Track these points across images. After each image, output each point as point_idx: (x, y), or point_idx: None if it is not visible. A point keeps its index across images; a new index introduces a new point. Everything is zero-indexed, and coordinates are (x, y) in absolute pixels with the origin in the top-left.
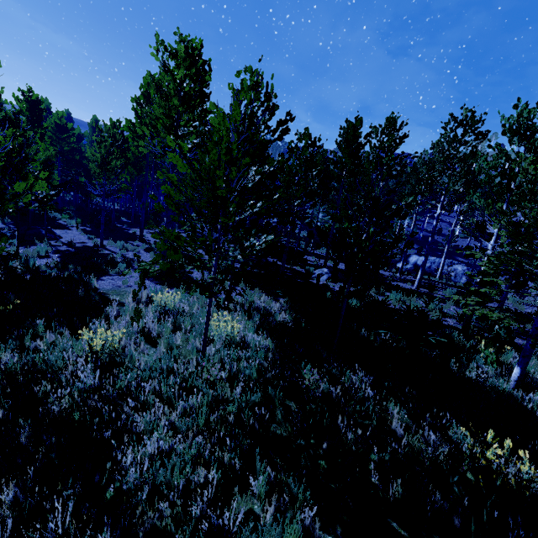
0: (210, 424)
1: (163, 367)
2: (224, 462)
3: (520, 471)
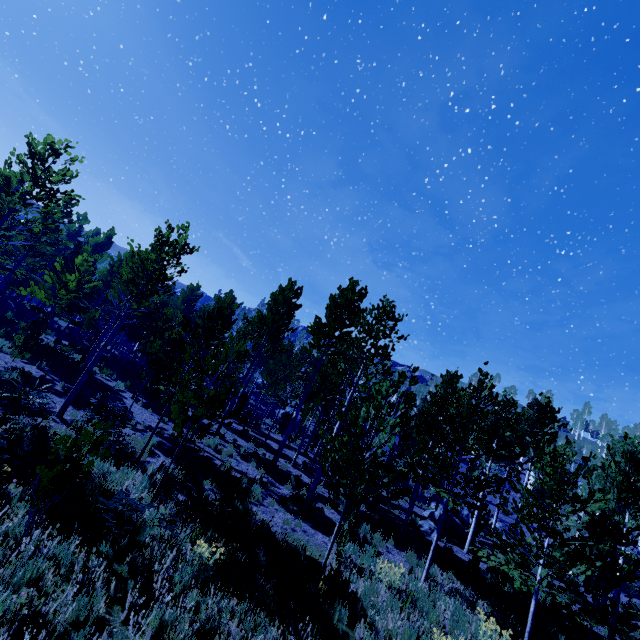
0: None
1: None
2: None
3: None
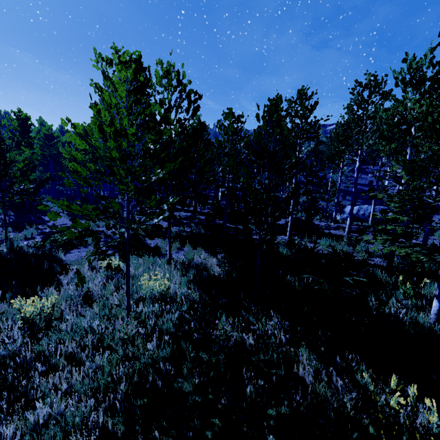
0: (109, 385)
1: (86, 328)
2: (109, 428)
3: (429, 422)
